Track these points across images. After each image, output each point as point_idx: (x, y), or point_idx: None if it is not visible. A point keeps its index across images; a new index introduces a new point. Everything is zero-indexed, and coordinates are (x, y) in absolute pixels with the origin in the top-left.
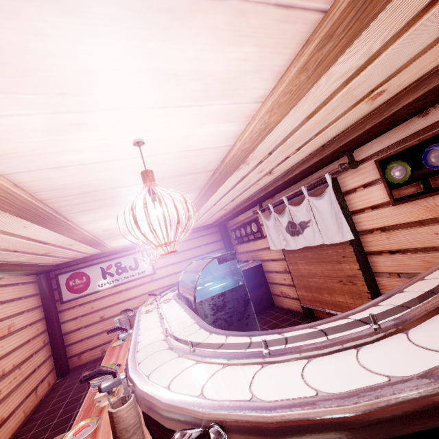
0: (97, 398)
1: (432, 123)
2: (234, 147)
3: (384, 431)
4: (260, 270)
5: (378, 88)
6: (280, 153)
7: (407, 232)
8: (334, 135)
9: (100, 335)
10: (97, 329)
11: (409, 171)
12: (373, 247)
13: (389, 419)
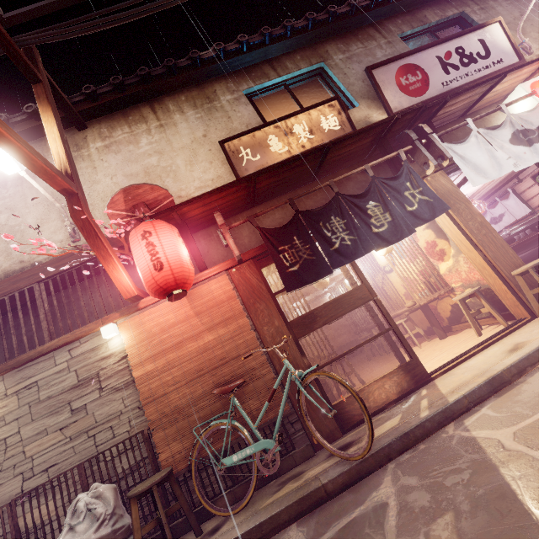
0: None
1: None
2: (479, 189)
3: (537, 219)
4: None
5: None
6: (487, 187)
7: None
8: (508, 174)
9: None
10: None
11: None
12: None
13: (537, 218)
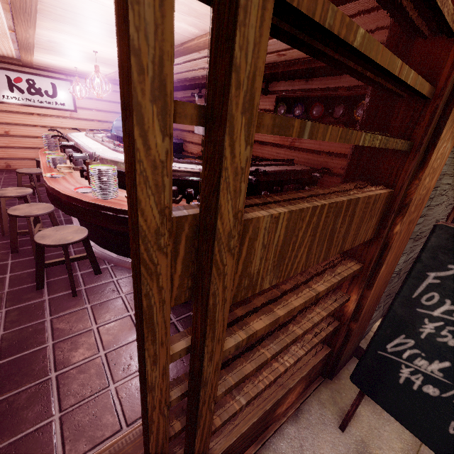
0: (59, 166)
1: (309, 90)
2: (194, 42)
3: None
4: (182, 149)
5: (284, 53)
6: None
7: (271, 150)
8: None
9: (4, 149)
10: (0, 142)
11: (288, 113)
12: (254, 153)
13: None
